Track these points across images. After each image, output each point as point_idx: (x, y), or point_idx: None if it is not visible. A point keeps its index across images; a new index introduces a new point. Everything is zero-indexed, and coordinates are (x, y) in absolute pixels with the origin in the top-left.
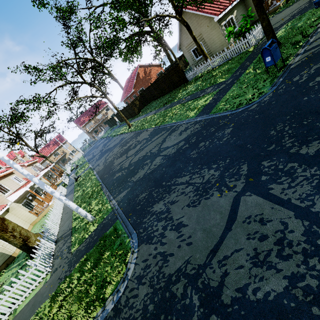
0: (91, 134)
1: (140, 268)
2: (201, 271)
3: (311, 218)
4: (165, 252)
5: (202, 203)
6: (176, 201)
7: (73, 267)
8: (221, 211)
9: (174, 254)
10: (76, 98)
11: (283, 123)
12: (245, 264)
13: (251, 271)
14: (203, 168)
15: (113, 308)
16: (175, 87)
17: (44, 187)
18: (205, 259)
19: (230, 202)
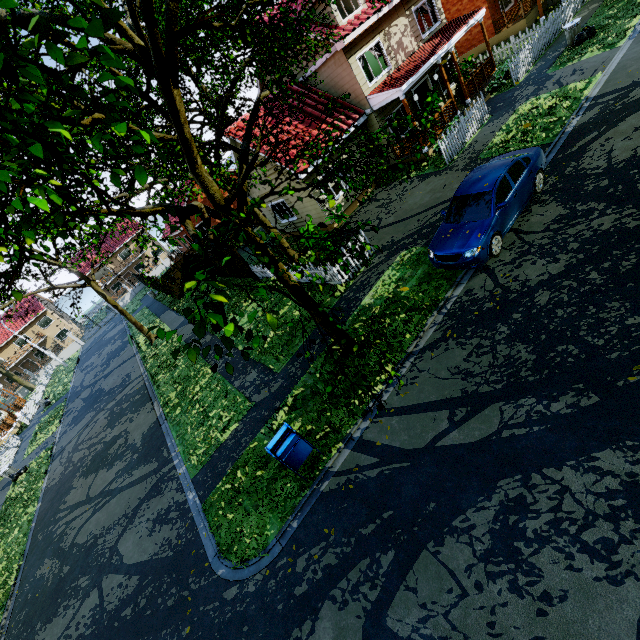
0: (107, 293)
1: None
2: None
3: None
4: None
5: None
6: None
7: None
8: None
9: None
10: (7, 303)
11: None
12: None
13: None
14: None
15: None
16: (239, 275)
17: None
18: None
19: None
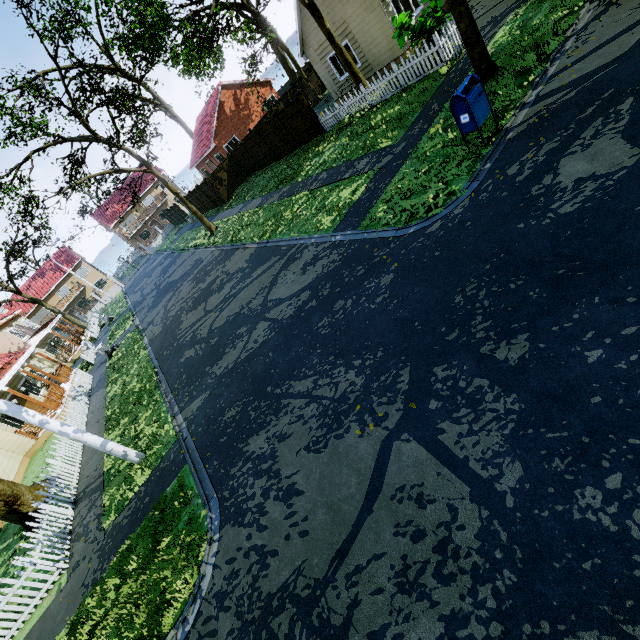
0: (136, 241)
1: (223, 576)
2: (319, 592)
3: (493, 503)
4: (264, 547)
5: (331, 446)
6: (288, 435)
7: (107, 563)
8: (360, 469)
9: (278, 553)
10: (81, 179)
11: (478, 280)
12: (386, 585)
13: (393, 601)
14: (338, 365)
15: None
16: (299, 144)
17: (22, 417)
18: (327, 568)
19: (375, 452)
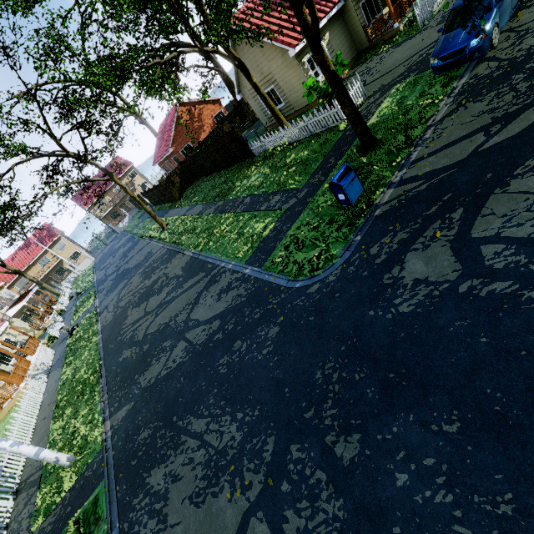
0: (107, 220)
1: None
2: None
3: None
4: None
5: (207, 503)
6: (180, 477)
7: None
8: None
9: None
10: (53, 189)
11: (335, 359)
12: None
13: None
14: (226, 413)
15: None
16: (235, 162)
17: None
18: None
19: (237, 523)
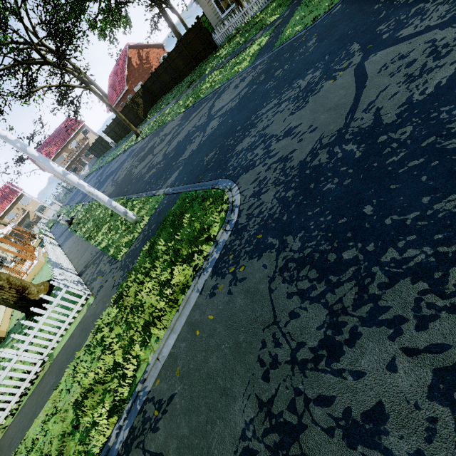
0: None
1: (252, 188)
2: (344, 130)
3: None
4: (281, 157)
5: (312, 99)
6: (270, 123)
7: (132, 265)
8: (343, 86)
9: (296, 149)
10: (38, 87)
11: None
12: (399, 89)
13: (409, 88)
14: (294, 82)
15: (231, 233)
16: (198, 63)
17: (49, 164)
18: (344, 121)
19: (351, 75)
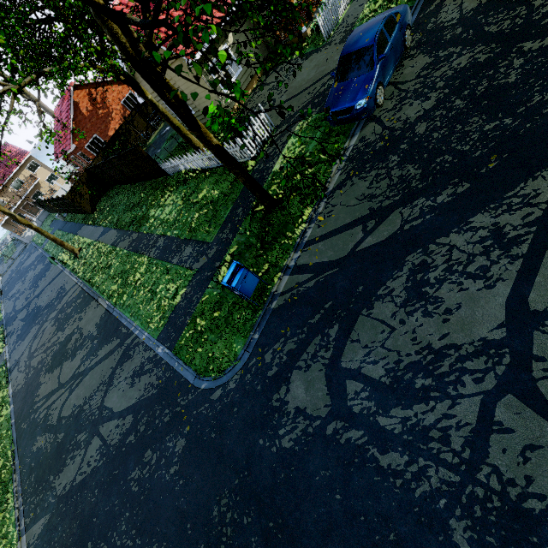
0: (9, 226)
1: None
2: None
3: None
4: None
5: None
6: None
7: None
8: None
9: None
10: None
11: (229, 495)
12: None
13: None
14: (136, 546)
15: None
16: (149, 177)
17: None
18: None
19: None
